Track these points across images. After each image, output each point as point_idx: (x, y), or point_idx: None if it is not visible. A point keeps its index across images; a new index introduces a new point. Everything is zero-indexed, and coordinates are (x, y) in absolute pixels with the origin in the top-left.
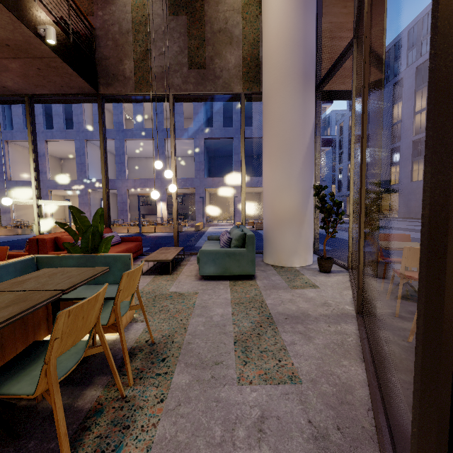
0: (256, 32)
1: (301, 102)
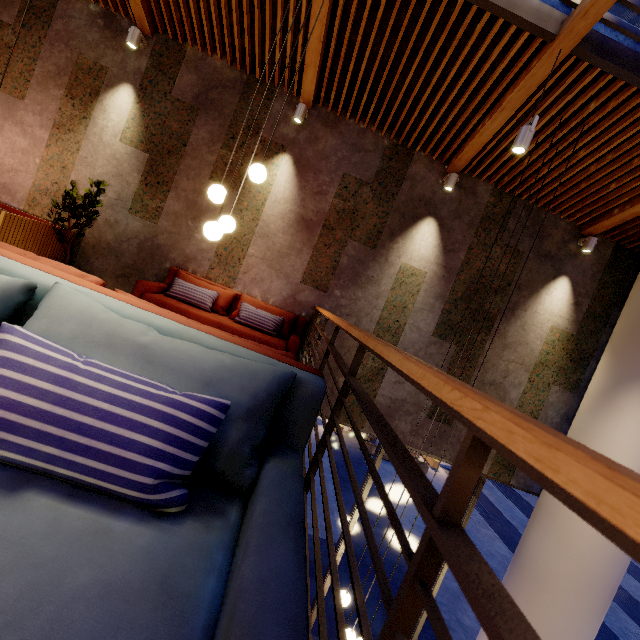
0: (538, 405)
1: (593, 627)
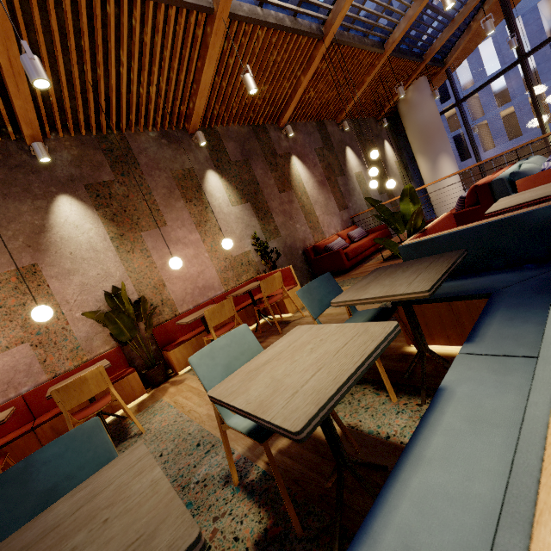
0: None
1: None
